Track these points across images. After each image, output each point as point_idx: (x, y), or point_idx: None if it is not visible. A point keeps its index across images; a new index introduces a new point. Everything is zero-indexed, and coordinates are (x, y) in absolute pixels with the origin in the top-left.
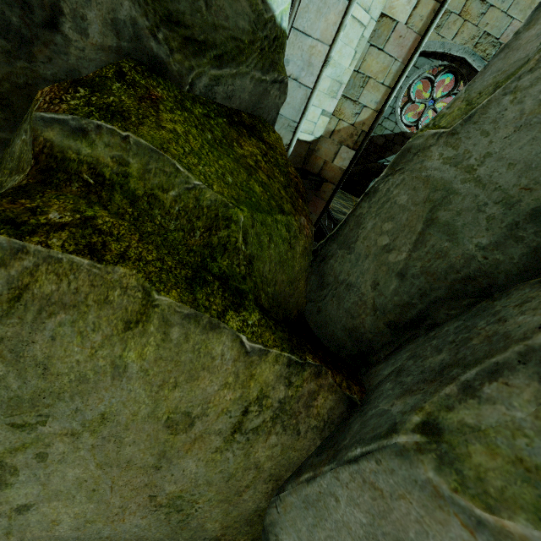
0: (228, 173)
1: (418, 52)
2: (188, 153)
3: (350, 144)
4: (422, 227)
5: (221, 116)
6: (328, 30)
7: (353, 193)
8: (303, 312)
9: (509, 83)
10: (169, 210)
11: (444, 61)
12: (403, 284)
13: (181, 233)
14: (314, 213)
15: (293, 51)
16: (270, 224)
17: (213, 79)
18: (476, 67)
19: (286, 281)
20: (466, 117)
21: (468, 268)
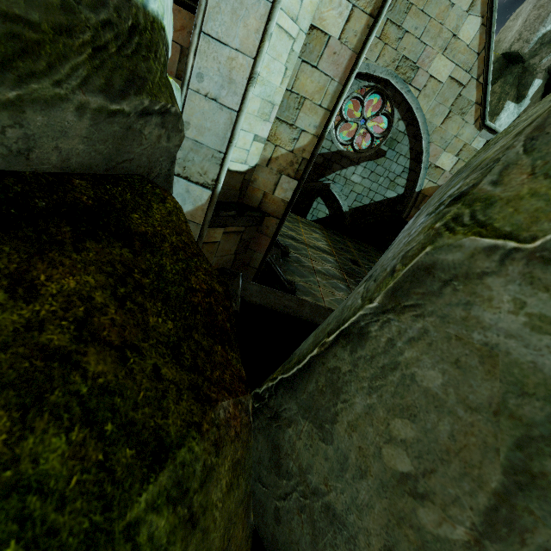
0: None
1: (355, 72)
2: None
3: (291, 173)
4: (502, 482)
5: None
6: (249, 39)
7: (298, 213)
8: None
9: None
10: None
11: (370, 82)
12: None
13: None
14: (258, 251)
15: (207, 62)
16: None
17: None
18: (399, 88)
19: None
20: None
21: None
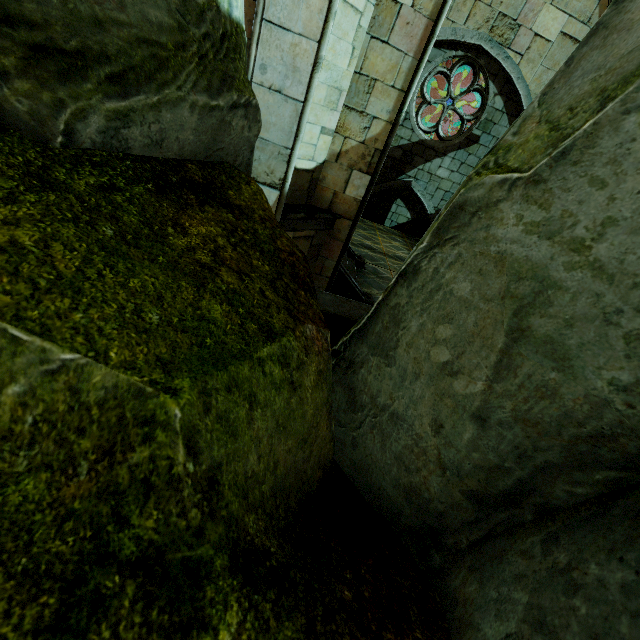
0: (152, 302)
1: (432, 43)
2: (45, 289)
3: (363, 167)
4: (504, 342)
5: (141, 180)
6: (313, 21)
7: (374, 219)
8: (332, 461)
9: (632, 91)
10: (10, 426)
11: (458, 51)
12: (485, 434)
13: (44, 474)
14: (330, 258)
15: (270, 52)
16: (249, 375)
17: (114, 118)
18: (495, 55)
19: (296, 444)
20: (556, 152)
21: (599, 419)
